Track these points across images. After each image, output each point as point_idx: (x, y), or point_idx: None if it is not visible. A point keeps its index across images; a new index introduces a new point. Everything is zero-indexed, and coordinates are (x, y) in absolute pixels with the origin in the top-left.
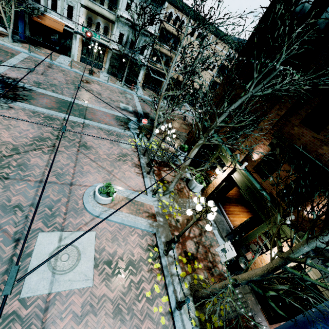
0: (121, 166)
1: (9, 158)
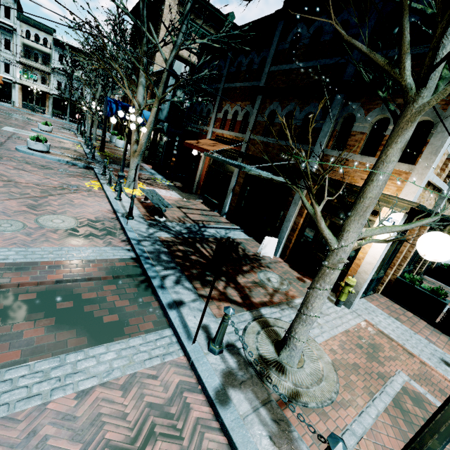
0: (60, 133)
1: None
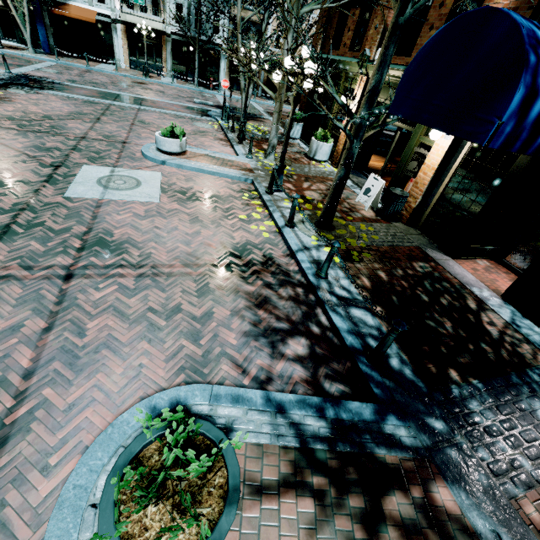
0: (197, 138)
1: (40, 122)
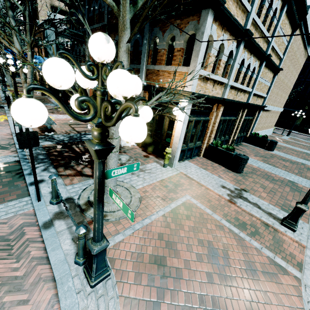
0: None
1: None
